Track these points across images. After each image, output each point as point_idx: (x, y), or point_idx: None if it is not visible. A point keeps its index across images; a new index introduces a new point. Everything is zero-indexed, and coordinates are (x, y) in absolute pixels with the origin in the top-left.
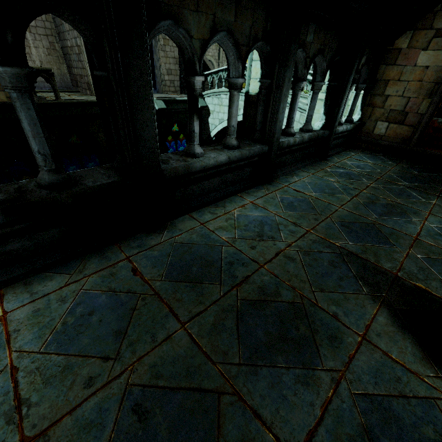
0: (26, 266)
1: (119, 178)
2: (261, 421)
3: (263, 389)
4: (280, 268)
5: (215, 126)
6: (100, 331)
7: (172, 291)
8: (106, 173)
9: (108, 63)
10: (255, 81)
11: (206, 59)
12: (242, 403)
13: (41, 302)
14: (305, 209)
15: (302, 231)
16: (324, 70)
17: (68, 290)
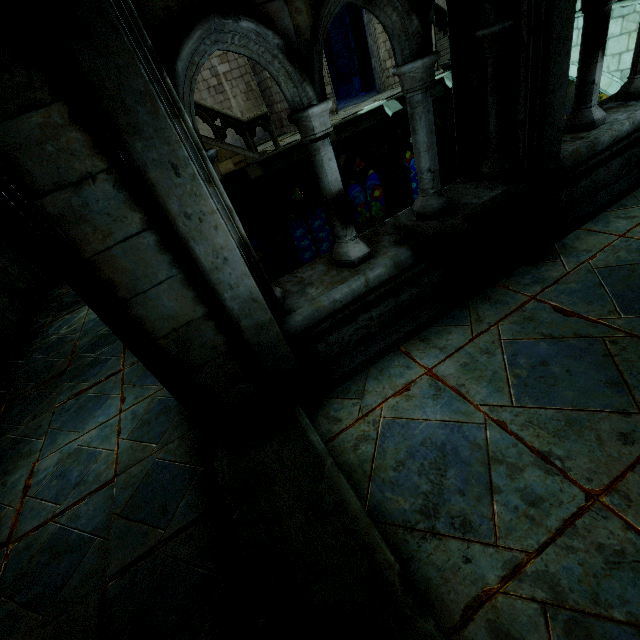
0: (411, 321)
1: (506, 186)
2: None
3: None
4: None
5: None
6: (579, 382)
7: None
8: (475, 186)
9: (521, 2)
10: None
11: (443, 3)
12: None
13: (461, 356)
14: None
15: None
16: None
17: (483, 341)
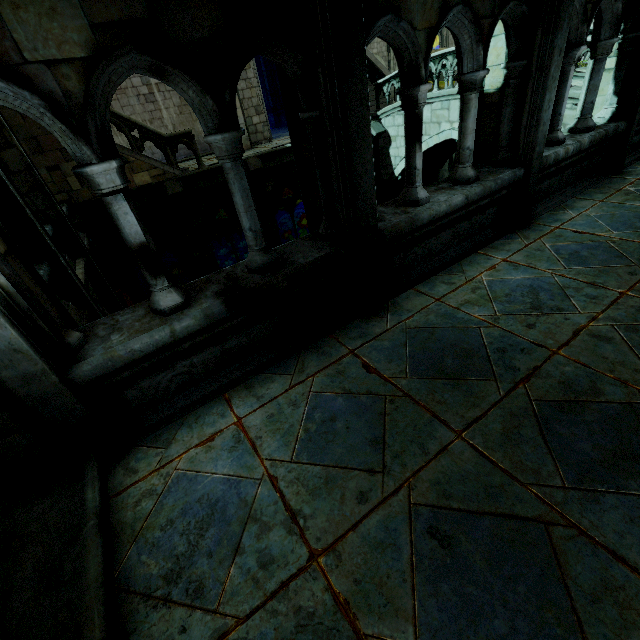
0: (242, 367)
1: (331, 249)
2: (628, 566)
3: (616, 523)
4: (587, 353)
5: (401, 159)
6: (351, 439)
7: (426, 390)
8: (311, 244)
9: (321, 99)
10: (496, 69)
11: (375, 60)
12: (587, 539)
13: (272, 406)
14: (605, 260)
15: (612, 295)
16: (617, 16)
17: (296, 393)
